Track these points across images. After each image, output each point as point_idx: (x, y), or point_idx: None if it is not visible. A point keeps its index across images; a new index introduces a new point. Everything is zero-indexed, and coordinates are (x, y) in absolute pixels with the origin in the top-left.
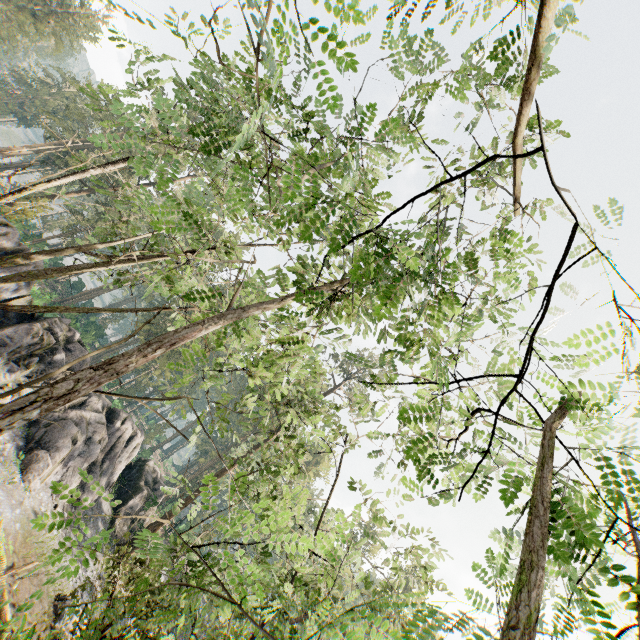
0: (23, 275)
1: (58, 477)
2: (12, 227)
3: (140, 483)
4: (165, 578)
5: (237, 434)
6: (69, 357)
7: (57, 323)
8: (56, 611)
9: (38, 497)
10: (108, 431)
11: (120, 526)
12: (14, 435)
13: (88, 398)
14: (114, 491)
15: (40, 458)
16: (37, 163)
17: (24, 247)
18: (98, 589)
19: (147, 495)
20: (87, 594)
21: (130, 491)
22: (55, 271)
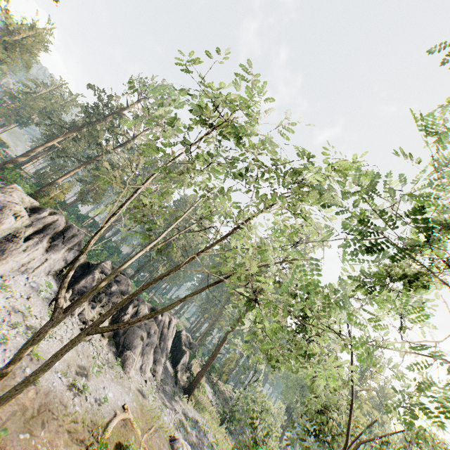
0: (128, 296)
1: (140, 363)
2: (58, 213)
3: (182, 347)
4: (212, 396)
5: (225, 295)
6: (119, 286)
7: (105, 266)
8: (173, 447)
9: (135, 380)
10: (156, 323)
11: (180, 377)
12: (108, 346)
13: (138, 307)
14: (169, 356)
15: (128, 356)
16: (44, 153)
17: (69, 224)
18: (185, 422)
19: (189, 353)
20: (182, 428)
21: (178, 354)
22: (146, 285)
